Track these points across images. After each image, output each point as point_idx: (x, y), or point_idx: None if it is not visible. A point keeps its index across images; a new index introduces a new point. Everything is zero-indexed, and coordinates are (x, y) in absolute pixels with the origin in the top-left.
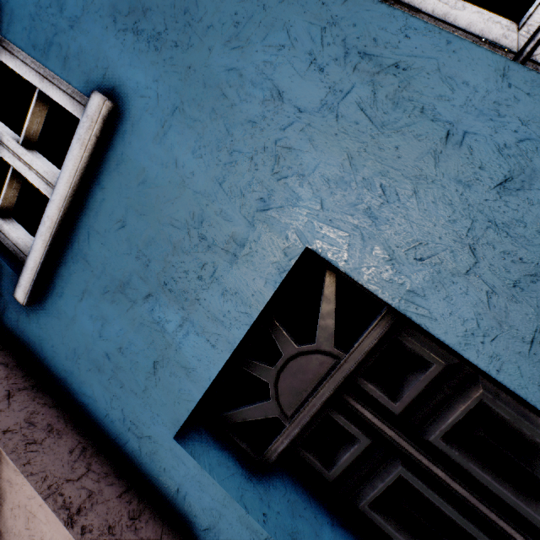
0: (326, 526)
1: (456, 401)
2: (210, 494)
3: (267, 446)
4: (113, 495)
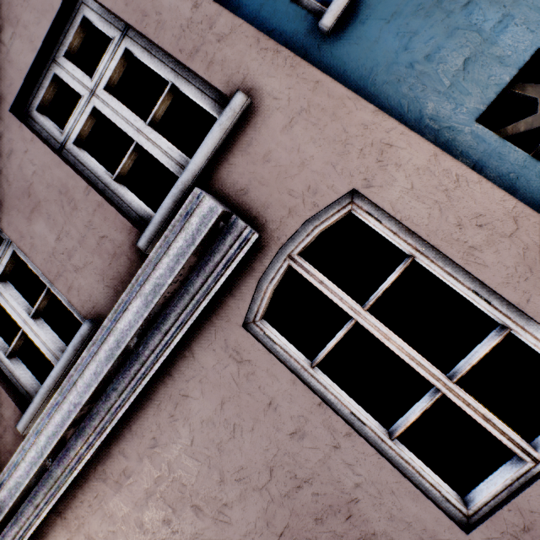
0: None
1: None
2: (509, 160)
3: None
4: None
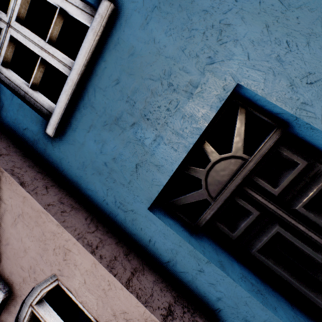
0: (235, 262)
1: (312, 185)
2: (171, 240)
3: (199, 218)
4: (113, 242)
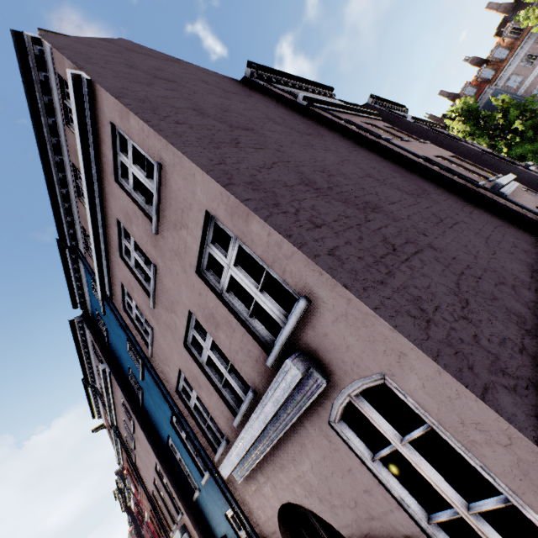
0: None
1: None
2: None
3: None
4: None
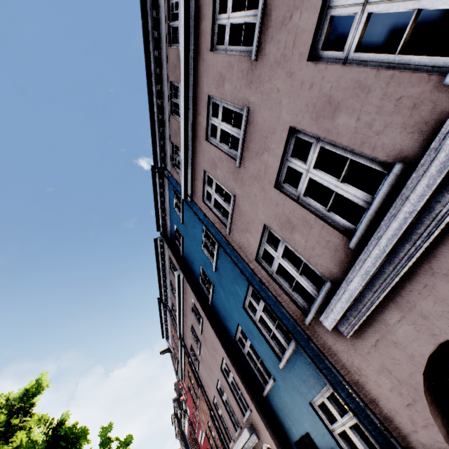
0: None
1: None
2: None
3: None
4: (284, 447)
